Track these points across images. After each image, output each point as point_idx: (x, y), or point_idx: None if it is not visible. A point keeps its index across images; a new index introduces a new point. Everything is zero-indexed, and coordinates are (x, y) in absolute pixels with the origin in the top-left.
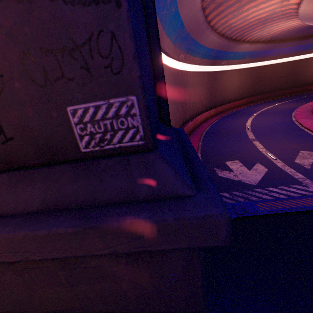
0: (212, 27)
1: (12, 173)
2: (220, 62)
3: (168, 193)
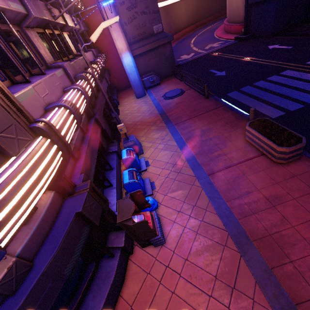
0: None
1: (146, 39)
2: None
3: (167, 36)
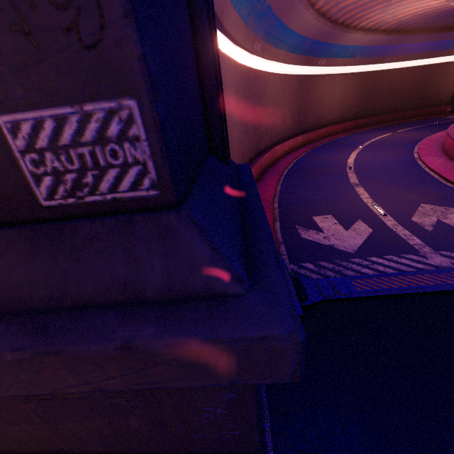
0: None
1: None
2: (317, 61)
3: (199, 290)
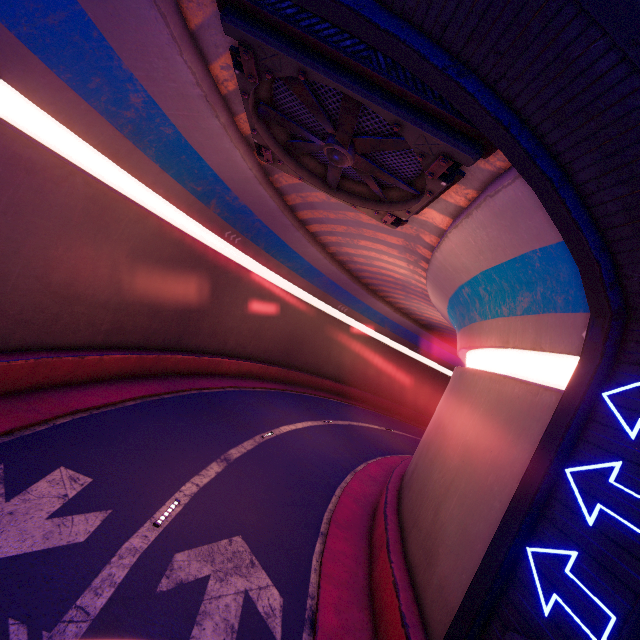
0: (315, 236)
1: None
2: (337, 304)
3: None
